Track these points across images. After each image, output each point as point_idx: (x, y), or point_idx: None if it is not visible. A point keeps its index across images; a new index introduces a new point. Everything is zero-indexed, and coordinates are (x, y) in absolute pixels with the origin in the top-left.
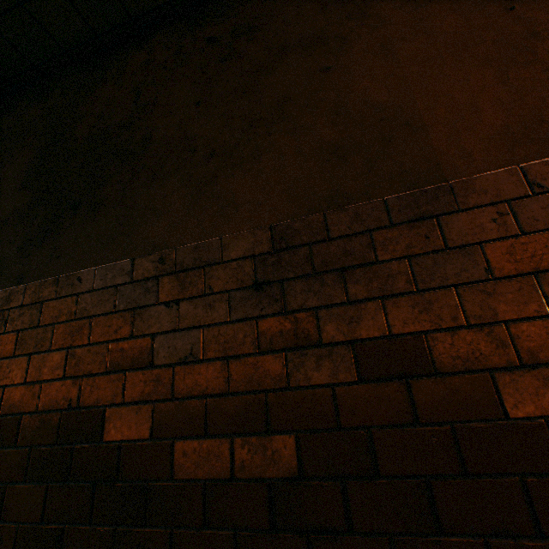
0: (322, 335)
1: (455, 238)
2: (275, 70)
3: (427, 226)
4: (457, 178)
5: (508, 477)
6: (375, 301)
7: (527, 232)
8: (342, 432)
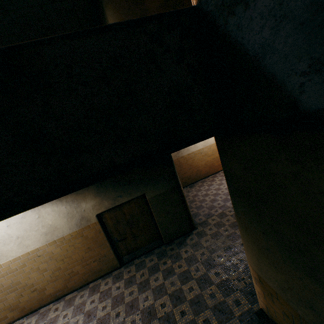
0: None
1: None
2: None
3: None
4: None
5: None
6: None
7: None
8: None
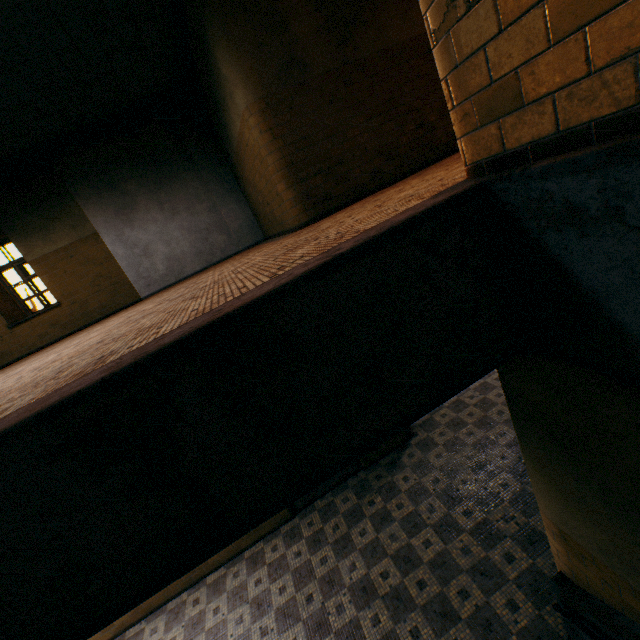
0: None
1: None
2: None
3: None
4: None
5: None
6: None
7: None
8: None
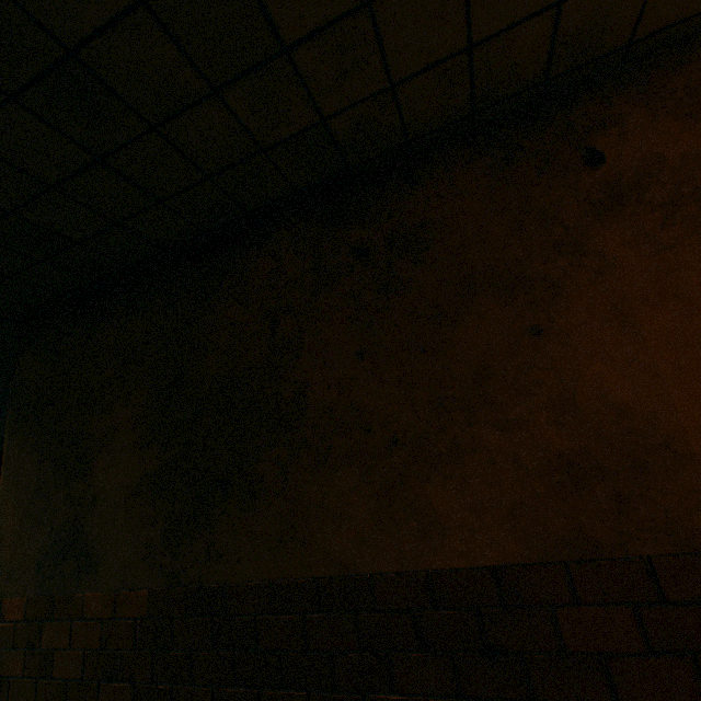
0: None
1: None
2: (462, 320)
3: None
4: None
5: None
6: None
7: None
8: None
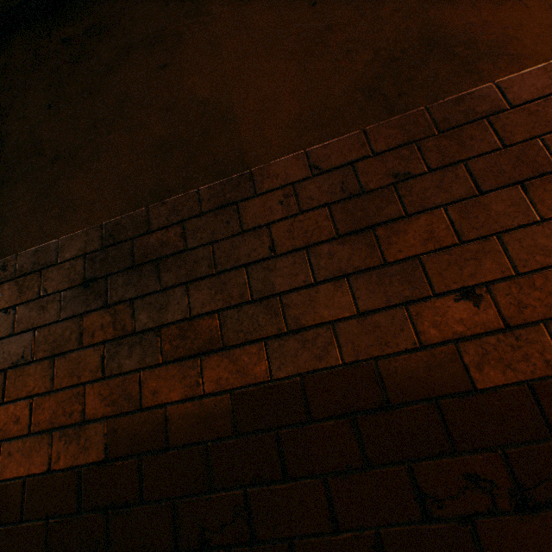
0: (136, 324)
1: (251, 221)
2: (120, 70)
3: (230, 212)
4: (257, 166)
5: (268, 432)
6: (182, 287)
7: (304, 210)
8: (145, 413)
